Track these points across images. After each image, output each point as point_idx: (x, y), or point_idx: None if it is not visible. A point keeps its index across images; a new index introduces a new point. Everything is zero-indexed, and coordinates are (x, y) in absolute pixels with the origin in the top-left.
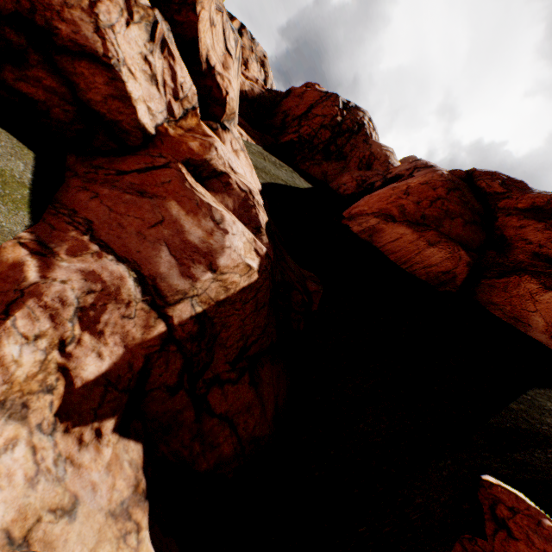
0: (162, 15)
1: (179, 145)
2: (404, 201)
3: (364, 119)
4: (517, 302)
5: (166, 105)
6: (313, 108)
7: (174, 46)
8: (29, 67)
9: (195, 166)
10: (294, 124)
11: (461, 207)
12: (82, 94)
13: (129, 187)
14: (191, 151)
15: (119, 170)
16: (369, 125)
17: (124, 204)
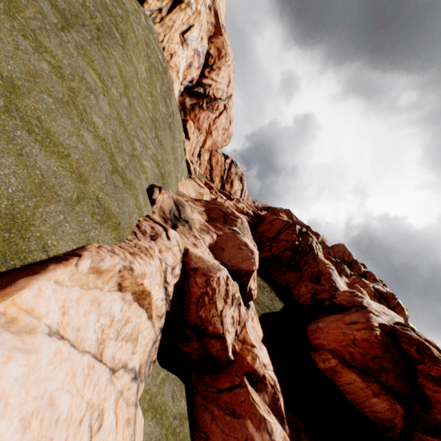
0: (237, 282)
1: (243, 361)
2: (352, 349)
3: (313, 243)
4: None
5: (235, 331)
6: (280, 233)
7: (238, 290)
8: (190, 341)
9: (250, 374)
10: (267, 243)
11: (392, 364)
12: (208, 348)
13: (226, 406)
14: (248, 364)
15: (218, 387)
16: (316, 247)
17: (227, 425)
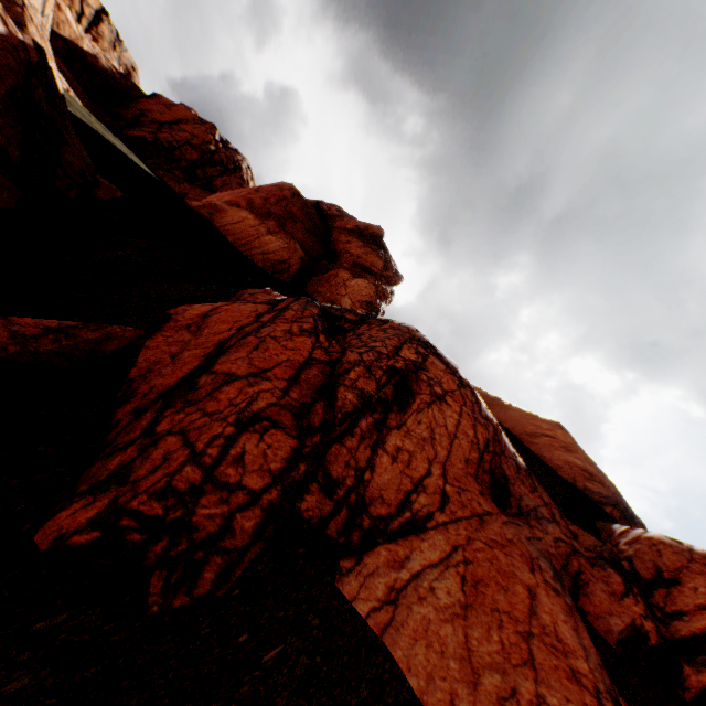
0: None
1: None
2: (254, 196)
3: (243, 163)
4: (335, 289)
5: None
6: (183, 123)
7: None
8: None
9: None
10: (153, 126)
11: (305, 215)
12: None
13: None
14: None
15: None
16: (248, 172)
17: None
